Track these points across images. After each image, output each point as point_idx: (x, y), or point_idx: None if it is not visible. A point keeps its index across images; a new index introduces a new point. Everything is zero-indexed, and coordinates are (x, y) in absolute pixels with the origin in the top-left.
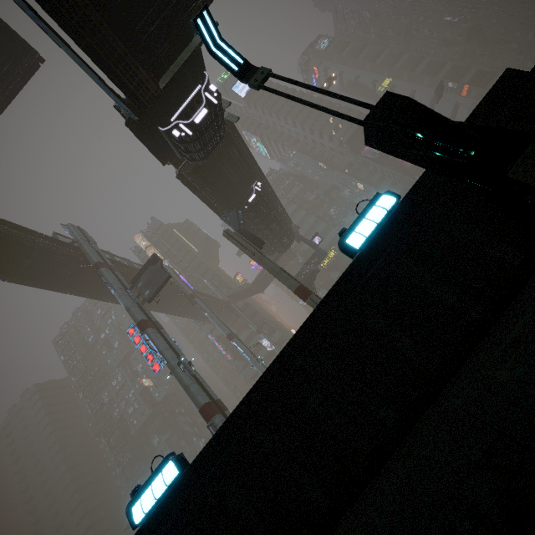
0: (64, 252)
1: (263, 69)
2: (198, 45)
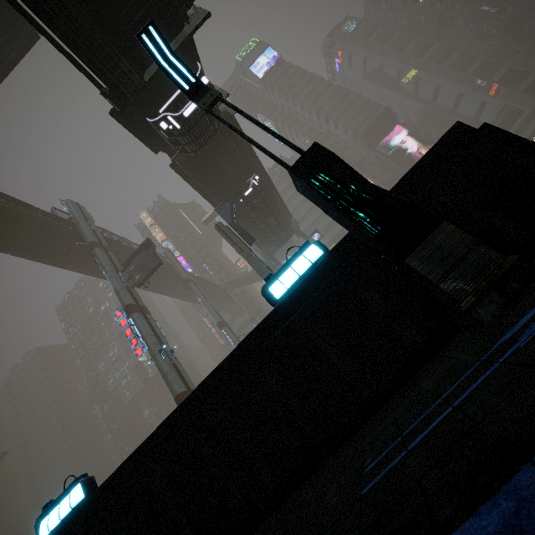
0: (61, 228)
1: (213, 91)
2: (188, 36)
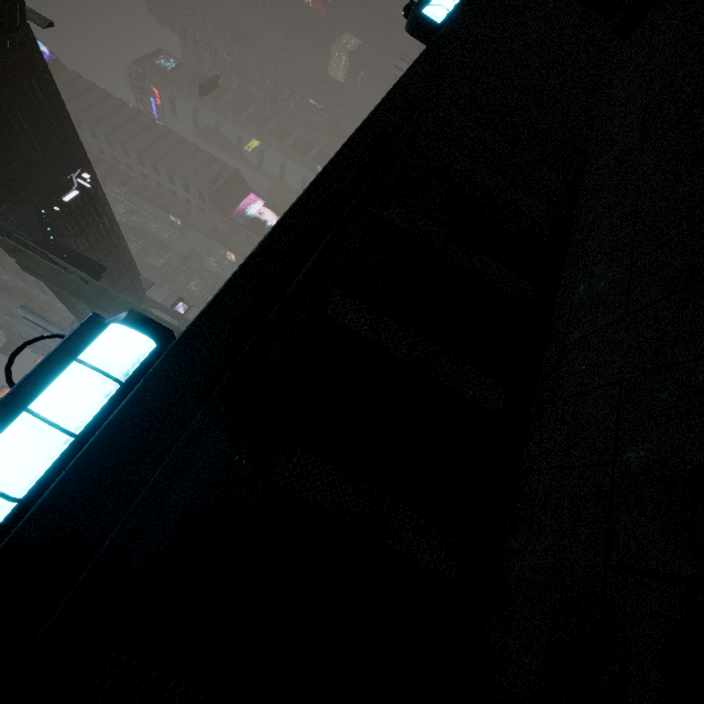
0: None
1: None
2: None
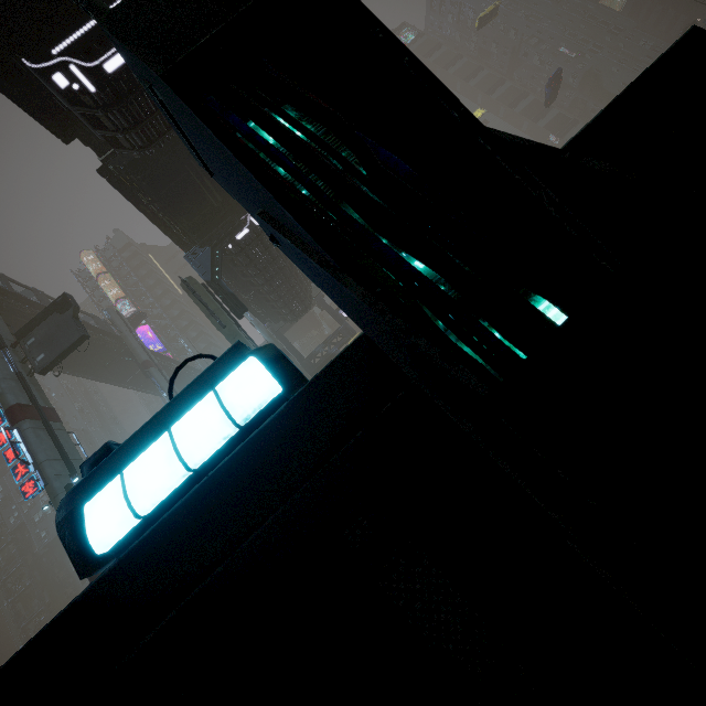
0: None
1: None
2: None
